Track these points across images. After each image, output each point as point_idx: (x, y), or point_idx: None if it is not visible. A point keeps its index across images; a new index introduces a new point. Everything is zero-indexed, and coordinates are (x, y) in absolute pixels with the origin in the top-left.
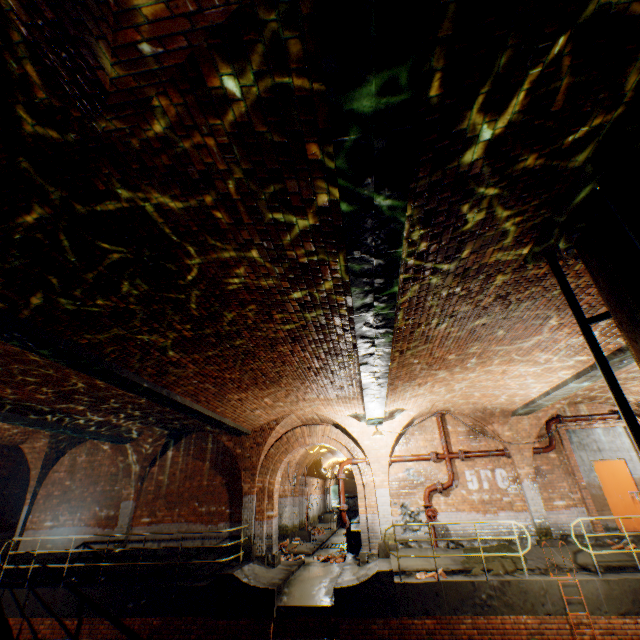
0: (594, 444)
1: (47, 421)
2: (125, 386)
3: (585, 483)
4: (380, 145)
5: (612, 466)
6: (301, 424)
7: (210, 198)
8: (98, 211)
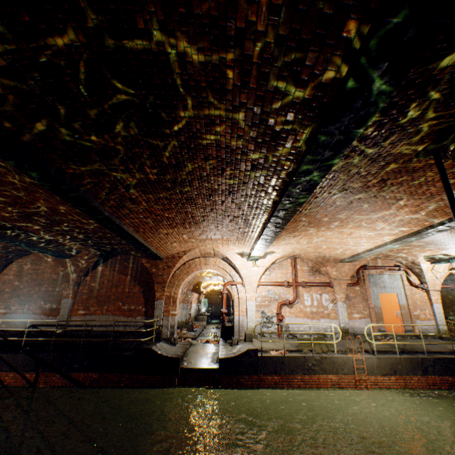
0: (382, 283)
1: (7, 235)
2: (90, 213)
3: (372, 305)
4: (413, 33)
5: (389, 297)
6: (199, 256)
7: (232, 57)
8: (126, 49)
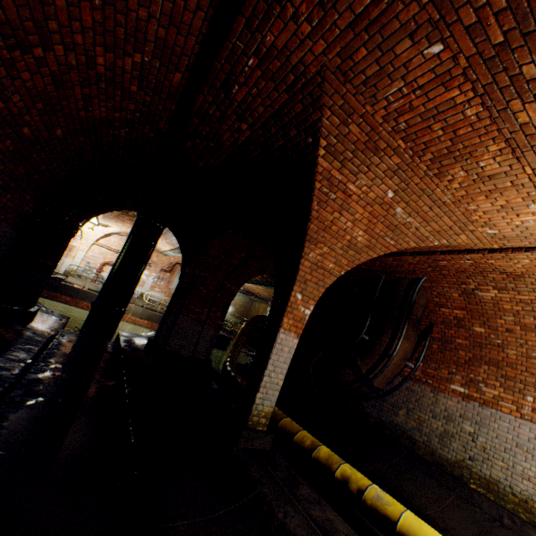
0: None
1: None
2: None
3: (172, 288)
4: None
5: None
6: None
7: None
8: None
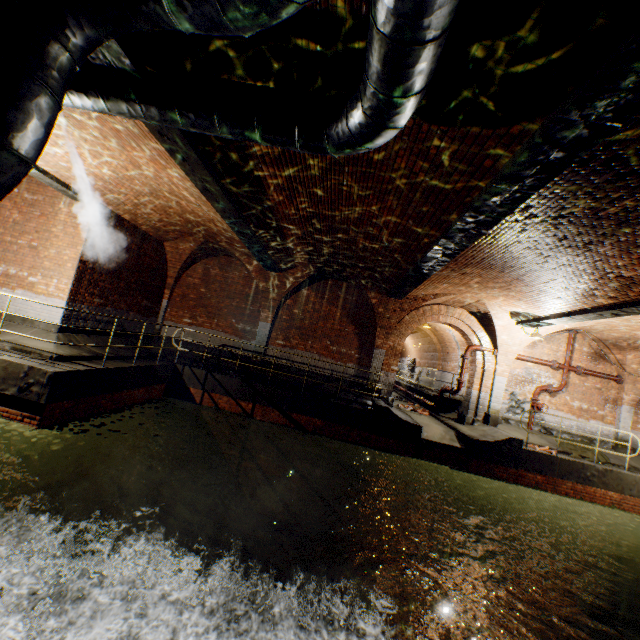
0: None
1: (256, 236)
2: (451, 239)
3: None
4: None
5: None
6: (438, 303)
7: None
8: None
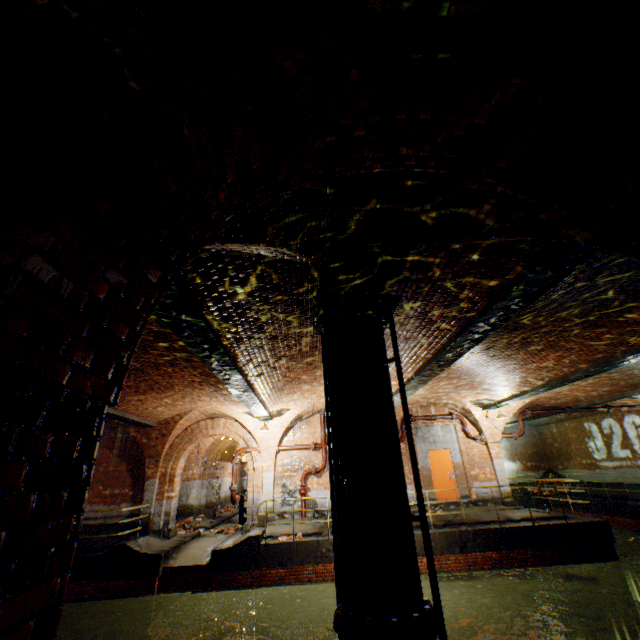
0: (432, 437)
1: None
2: None
3: (420, 466)
4: (170, 301)
5: (441, 454)
6: (206, 417)
7: None
8: None
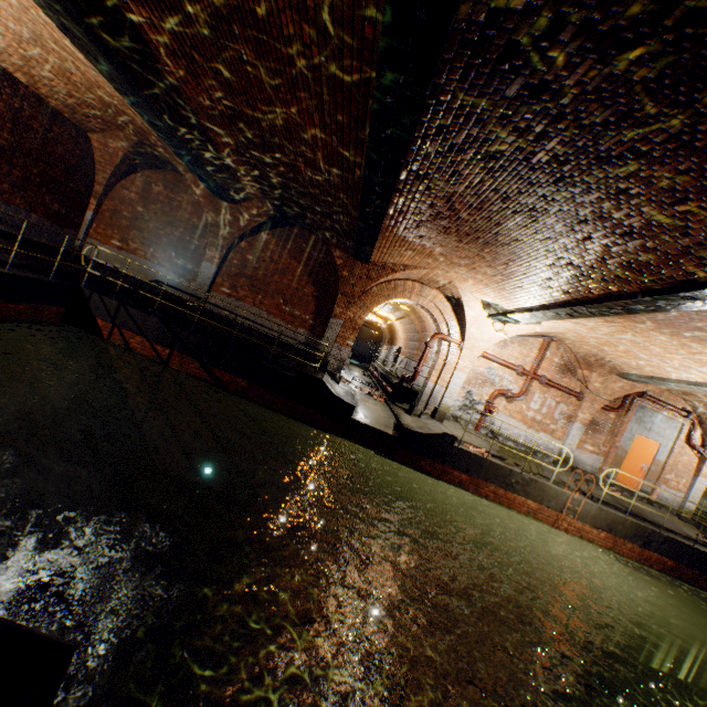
0: (649, 424)
1: (178, 135)
2: (374, 170)
3: (618, 445)
4: None
5: (647, 444)
6: (414, 279)
7: None
8: None
